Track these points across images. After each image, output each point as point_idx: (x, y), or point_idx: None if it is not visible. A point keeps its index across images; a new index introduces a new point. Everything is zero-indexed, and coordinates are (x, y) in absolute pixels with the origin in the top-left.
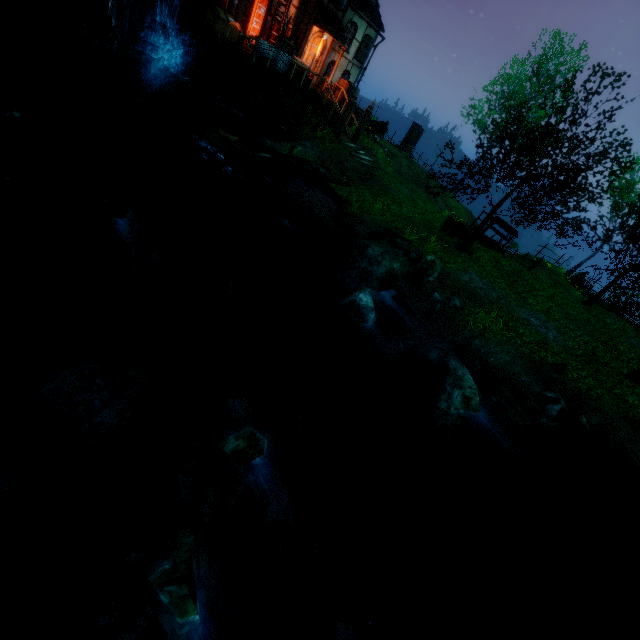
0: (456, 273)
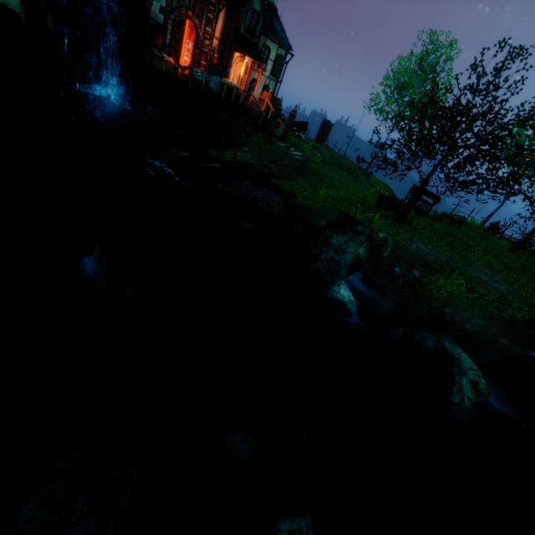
0: (404, 244)
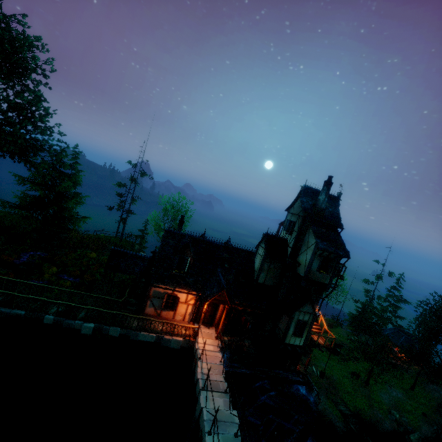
0: (386, 403)
